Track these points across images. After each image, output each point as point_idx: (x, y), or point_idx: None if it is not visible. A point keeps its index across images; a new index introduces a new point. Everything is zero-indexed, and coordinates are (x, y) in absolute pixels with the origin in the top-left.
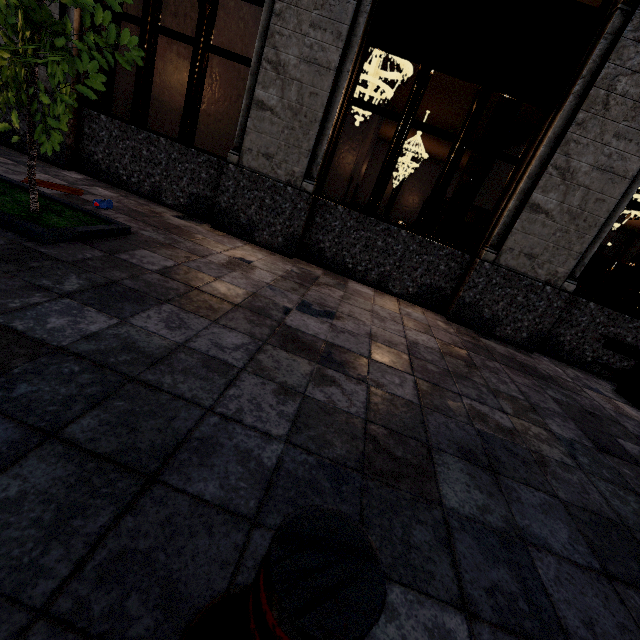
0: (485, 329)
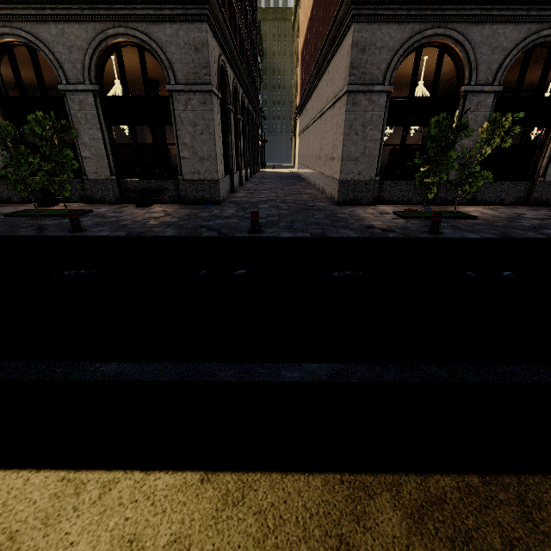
0: (544, 204)
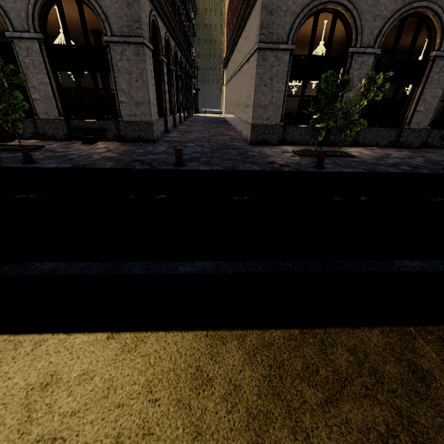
0: (408, 147)
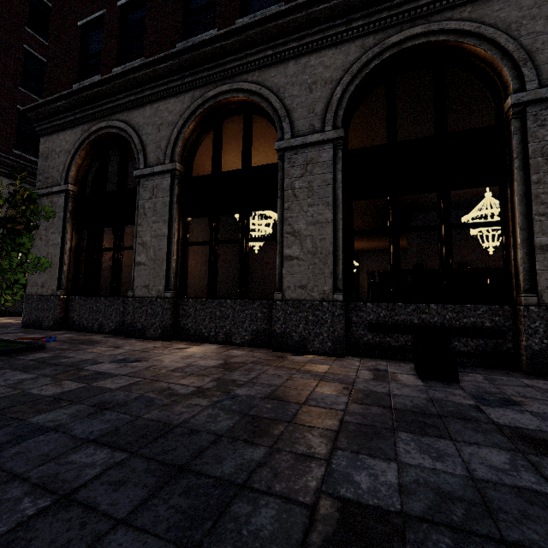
0: (300, 349)
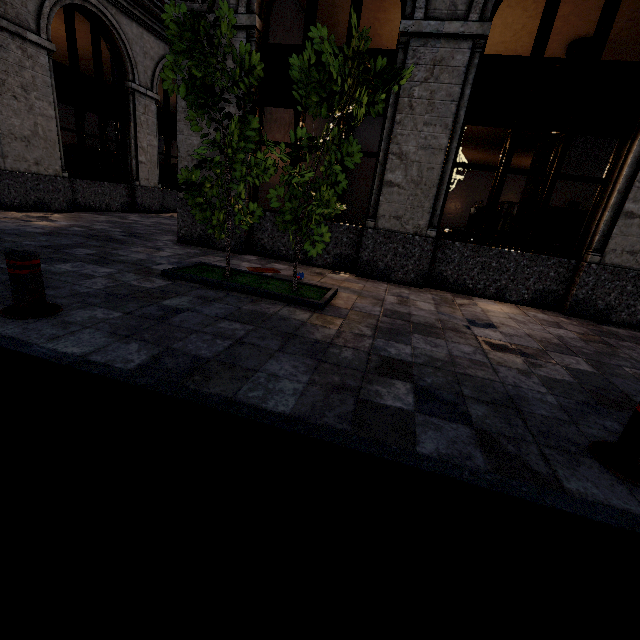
0: (601, 318)
